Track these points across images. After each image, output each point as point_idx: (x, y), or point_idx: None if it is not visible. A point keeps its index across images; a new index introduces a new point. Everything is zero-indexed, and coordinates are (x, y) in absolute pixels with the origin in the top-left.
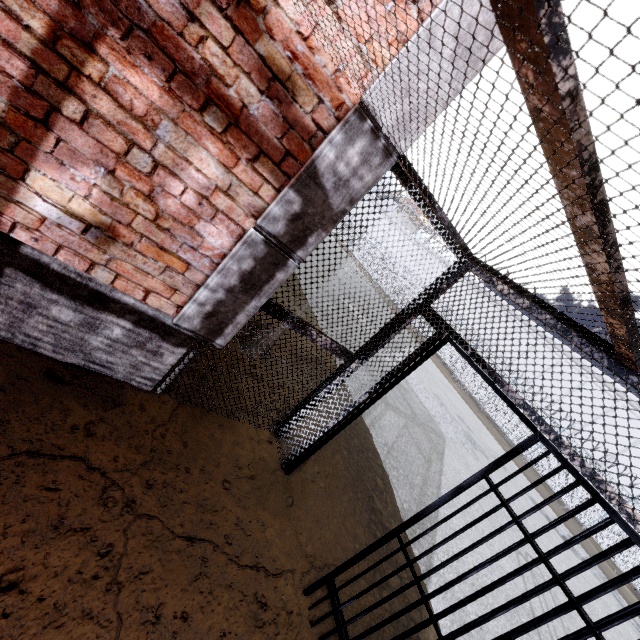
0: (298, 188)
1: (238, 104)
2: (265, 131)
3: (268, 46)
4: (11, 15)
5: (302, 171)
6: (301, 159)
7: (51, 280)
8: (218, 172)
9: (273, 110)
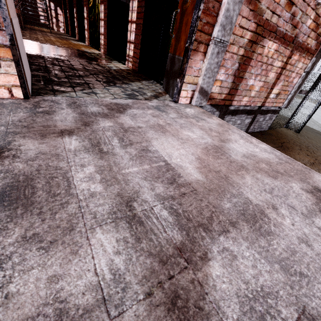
0: (316, 56)
1: (309, 47)
2: (312, 48)
3: (319, 30)
4: (282, 62)
5: (318, 51)
6: (317, 49)
7: (262, 112)
8: (301, 65)
9: (315, 42)
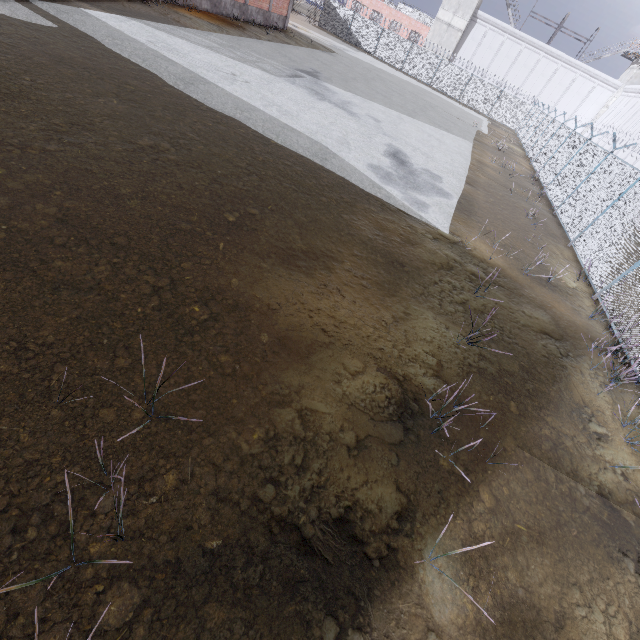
0: None
1: None
2: None
3: None
4: None
5: None
6: None
7: None
8: None
9: None
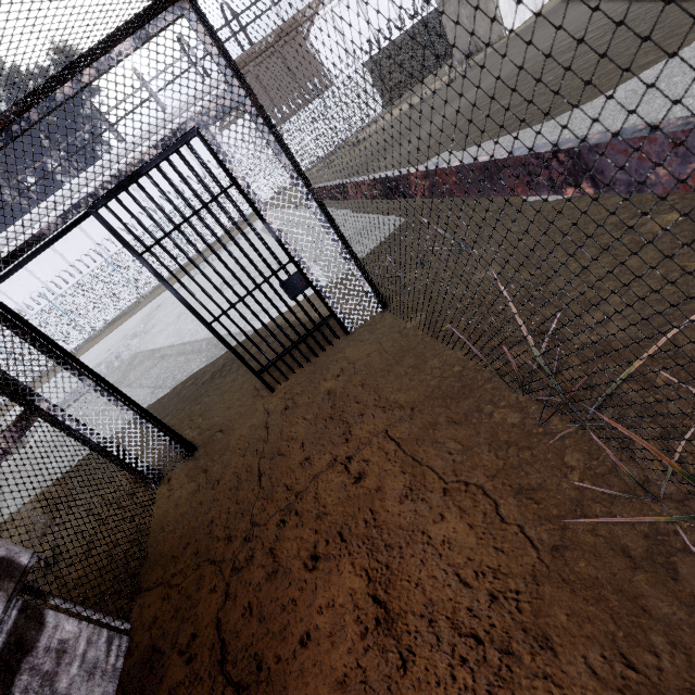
0: None
1: None
2: None
3: None
4: None
5: None
6: None
7: None
8: None
9: None
